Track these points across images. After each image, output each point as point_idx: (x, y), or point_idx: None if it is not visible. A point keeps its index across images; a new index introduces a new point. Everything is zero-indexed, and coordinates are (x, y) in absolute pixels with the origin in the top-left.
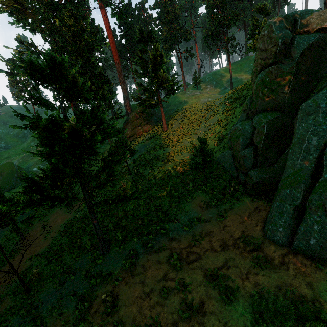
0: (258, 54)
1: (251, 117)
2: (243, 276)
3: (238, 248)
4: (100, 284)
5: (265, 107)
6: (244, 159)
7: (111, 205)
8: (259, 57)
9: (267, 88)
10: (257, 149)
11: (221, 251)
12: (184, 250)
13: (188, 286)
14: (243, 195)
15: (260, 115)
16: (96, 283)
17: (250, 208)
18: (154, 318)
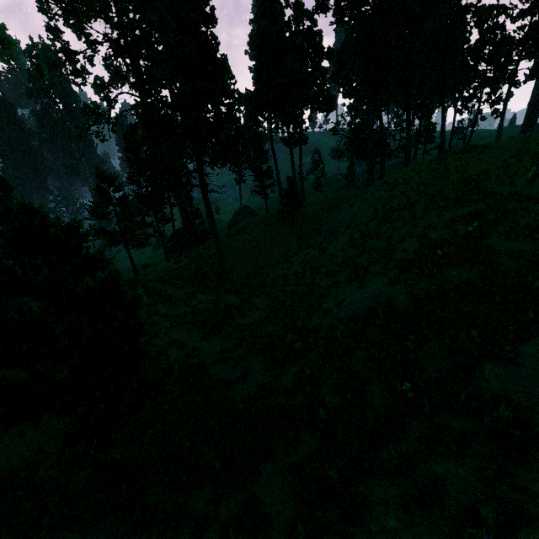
0: None
1: None
2: None
3: None
4: None
5: None
6: None
7: None
8: None
9: None
10: None
11: None
12: None
13: None
14: None
15: None
16: None
17: None
18: None
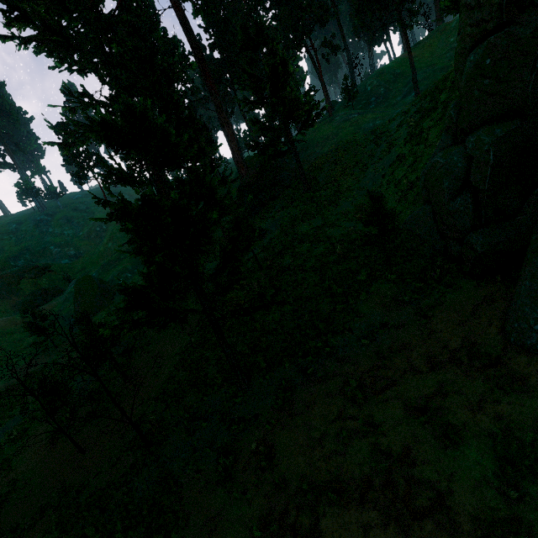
0: (464, 18)
1: (461, 140)
2: (473, 406)
3: (460, 364)
4: (245, 430)
5: (489, 115)
6: (456, 216)
7: (244, 316)
8: (468, 23)
9: (490, 79)
10: (479, 194)
11: (429, 371)
12: (366, 375)
13: (381, 426)
14: (459, 278)
15: (480, 131)
16: (239, 429)
17: (474, 299)
18: (333, 472)
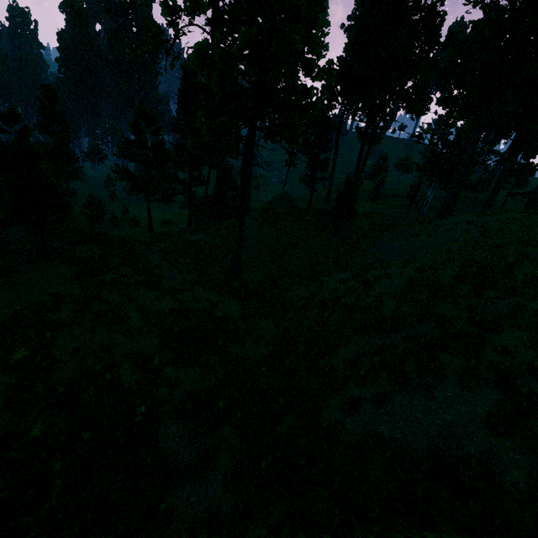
0: None
1: None
2: None
3: None
4: None
5: None
6: None
7: None
8: None
9: None
10: None
11: None
12: None
13: None
14: None
15: None
16: None
17: None
18: None
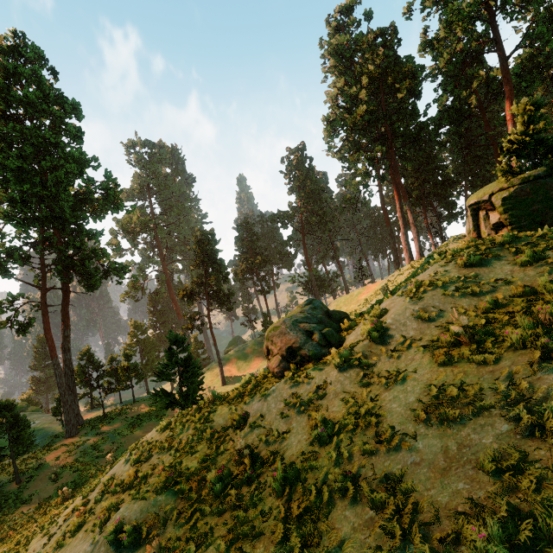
0: None
1: None
2: None
3: None
4: None
5: None
6: None
7: None
8: None
9: None
10: None
11: None
12: None
13: None
14: None
15: None
16: None
17: None
18: None
